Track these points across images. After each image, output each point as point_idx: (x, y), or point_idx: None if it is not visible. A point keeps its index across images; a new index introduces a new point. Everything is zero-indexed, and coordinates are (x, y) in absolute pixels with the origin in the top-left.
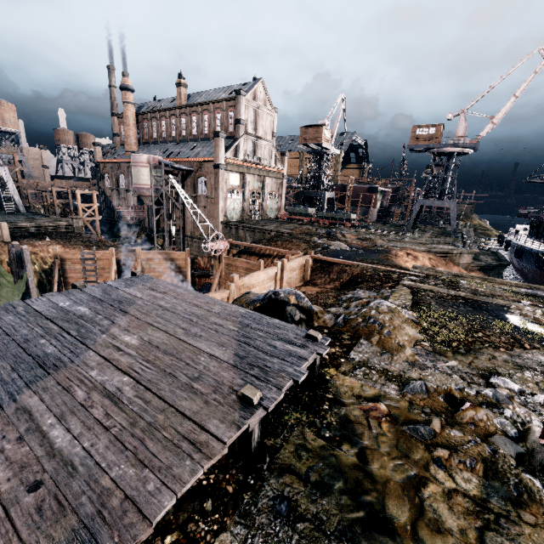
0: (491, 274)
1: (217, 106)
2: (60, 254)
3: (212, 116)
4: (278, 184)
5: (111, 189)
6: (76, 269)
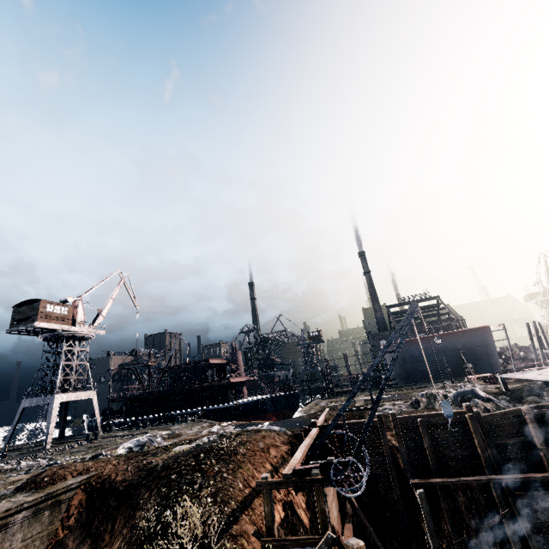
0: None
1: None
2: None
3: None
4: None
5: None
6: None
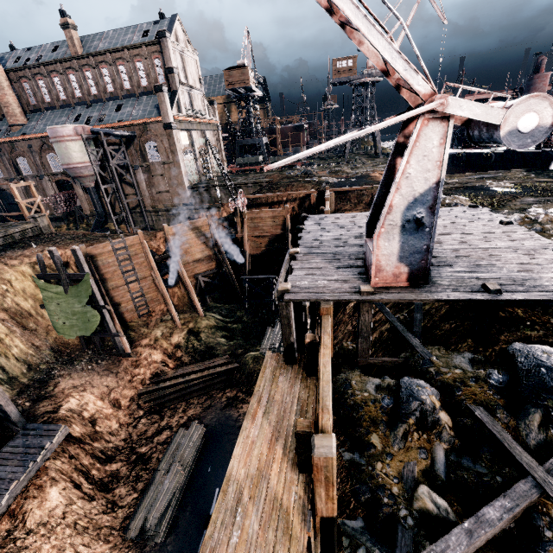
0: None
1: (135, 53)
2: (89, 251)
3: (132, 66)
4: (215, 136)
5: (10, 180)
6: (109, 263)
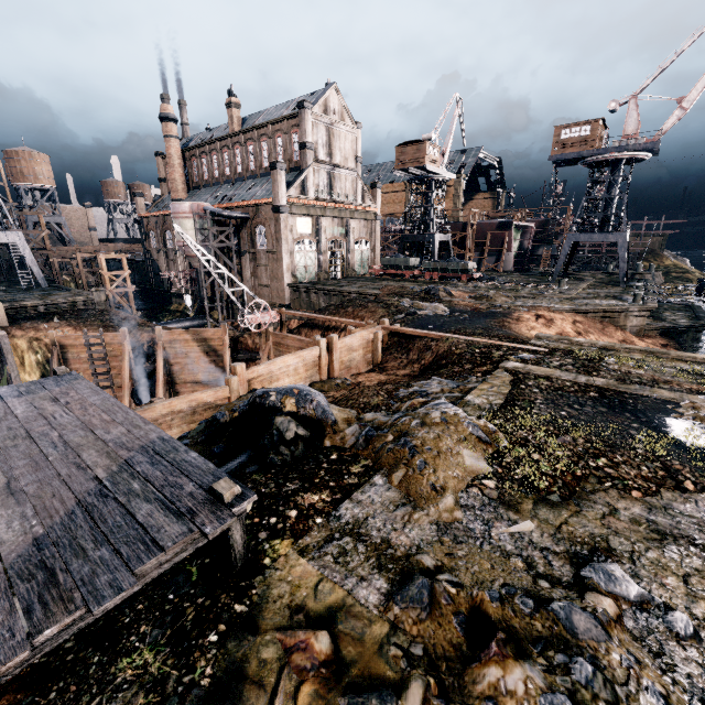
0: (681, 341)
1: (276, 128)
2: (59, 340)
3: (272, 143)
4: (369, 227)
5: (158, 251)
6: (81, 359)
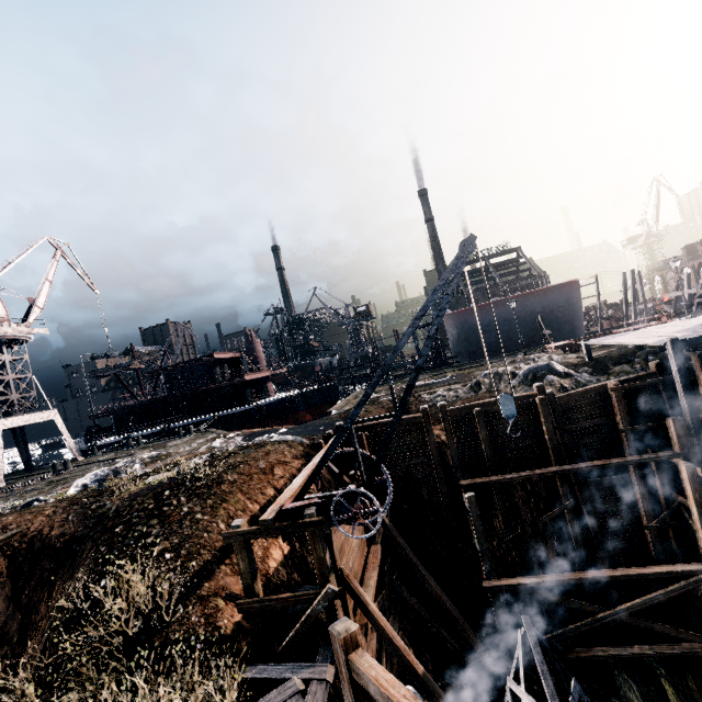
0: None
1: None
2: None
3: None
4: None
5: None
6: None
